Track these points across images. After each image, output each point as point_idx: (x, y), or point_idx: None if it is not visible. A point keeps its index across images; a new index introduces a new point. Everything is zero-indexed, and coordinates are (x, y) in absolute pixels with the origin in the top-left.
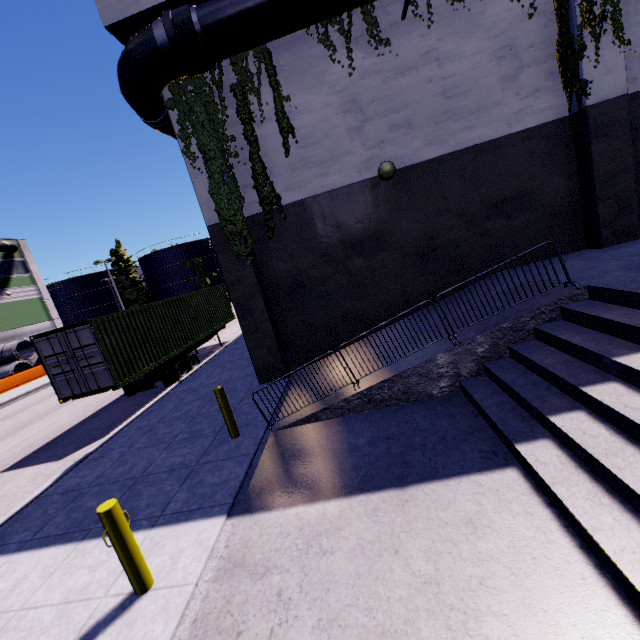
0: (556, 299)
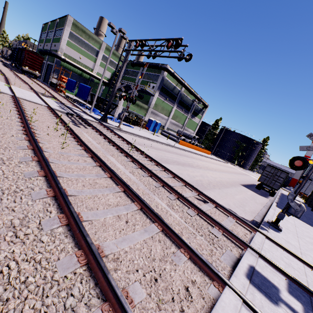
0: None
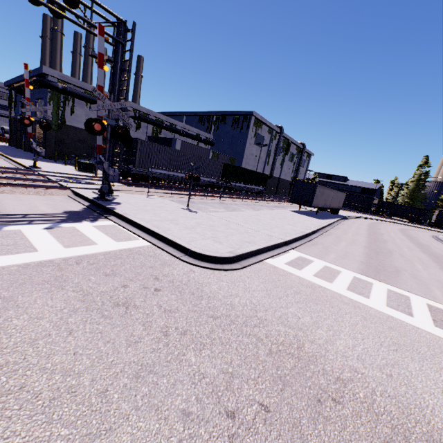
0: None
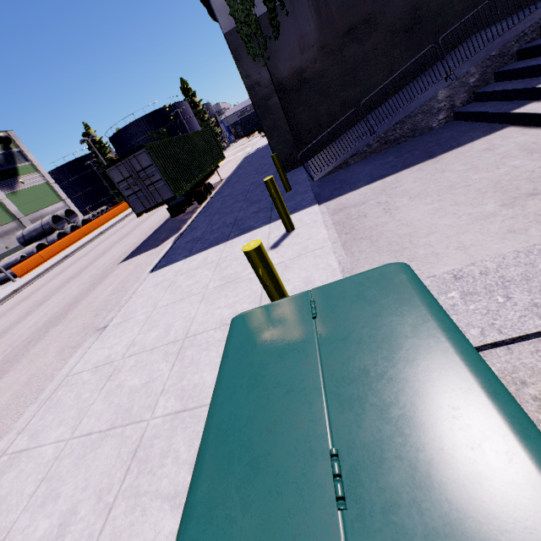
0: (538, 19)
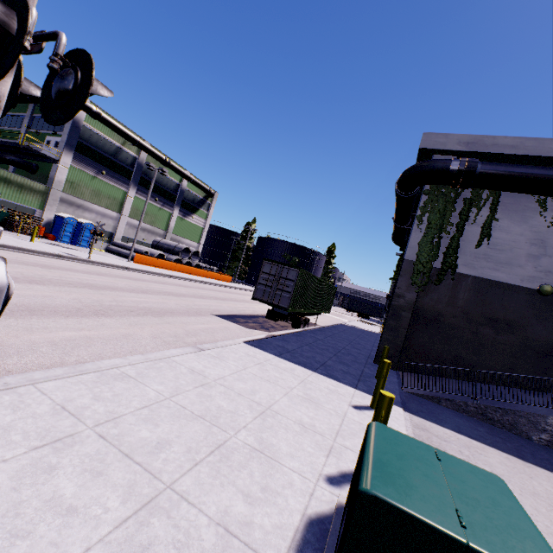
0: None
